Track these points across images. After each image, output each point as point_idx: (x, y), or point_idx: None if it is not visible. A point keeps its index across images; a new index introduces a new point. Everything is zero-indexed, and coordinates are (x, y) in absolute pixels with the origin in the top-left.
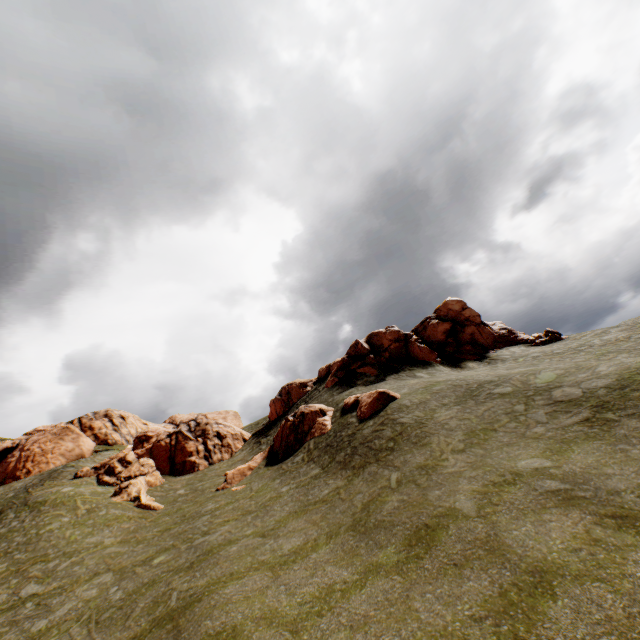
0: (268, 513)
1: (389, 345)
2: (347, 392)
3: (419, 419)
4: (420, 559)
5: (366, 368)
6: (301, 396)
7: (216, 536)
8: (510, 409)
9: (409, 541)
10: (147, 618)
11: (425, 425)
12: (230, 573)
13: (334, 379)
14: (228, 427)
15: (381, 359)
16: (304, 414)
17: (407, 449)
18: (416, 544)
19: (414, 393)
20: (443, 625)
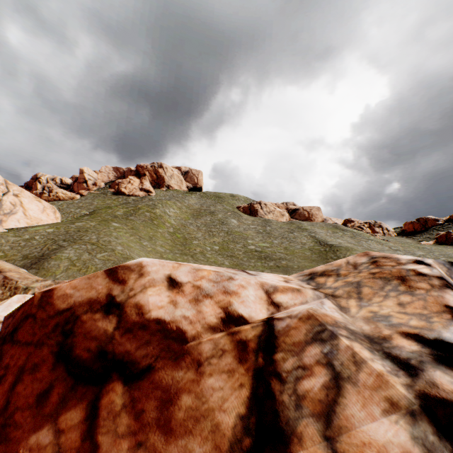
0: None
1: None
2: None
3: None
4: None
5: None
6: (434, 225)
7: None
8: None
9: None
10: None
11: None
12: None
13: None
14: (389, 227)
15: None
16: None
17: None
18: None
19: None
20: None
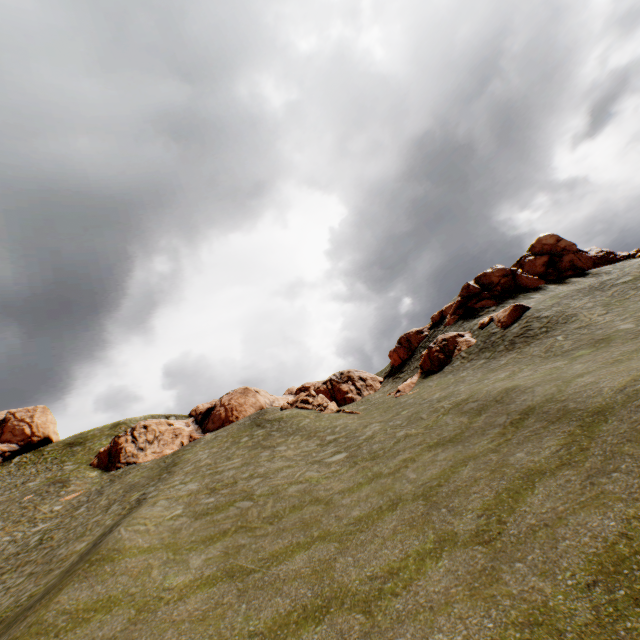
0: (465, 381)
1: (499, 281)
2: (474, 320)
3: (558, 311)
4: (606, 345)
5: (483, 302)
6: (420, 340)
7: (437, 395)
8: (635, 287)
9: (593, 346)
10: (437, 413)
11: (566, 312)
12: (476, 389)
13: (454, 317)
14: (365, 373)
15: (494, 293)
16: (445, 340)
17: (558, 326)
18: (599, 345)
19: (543, 302)
20: (637, 346)
